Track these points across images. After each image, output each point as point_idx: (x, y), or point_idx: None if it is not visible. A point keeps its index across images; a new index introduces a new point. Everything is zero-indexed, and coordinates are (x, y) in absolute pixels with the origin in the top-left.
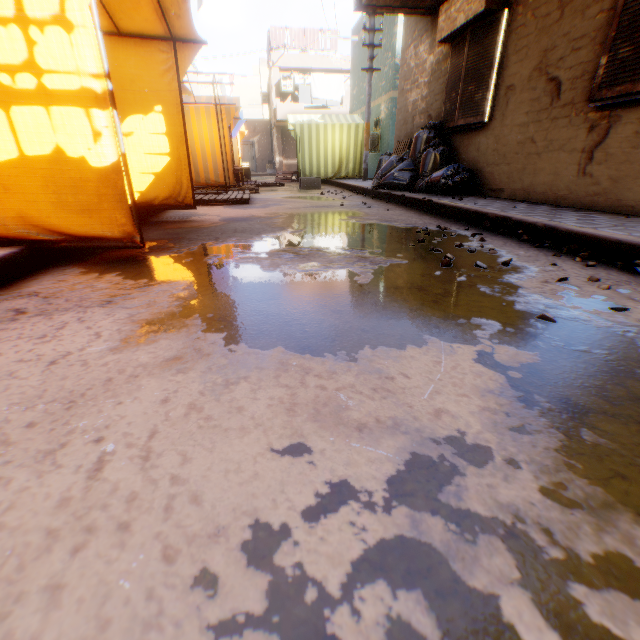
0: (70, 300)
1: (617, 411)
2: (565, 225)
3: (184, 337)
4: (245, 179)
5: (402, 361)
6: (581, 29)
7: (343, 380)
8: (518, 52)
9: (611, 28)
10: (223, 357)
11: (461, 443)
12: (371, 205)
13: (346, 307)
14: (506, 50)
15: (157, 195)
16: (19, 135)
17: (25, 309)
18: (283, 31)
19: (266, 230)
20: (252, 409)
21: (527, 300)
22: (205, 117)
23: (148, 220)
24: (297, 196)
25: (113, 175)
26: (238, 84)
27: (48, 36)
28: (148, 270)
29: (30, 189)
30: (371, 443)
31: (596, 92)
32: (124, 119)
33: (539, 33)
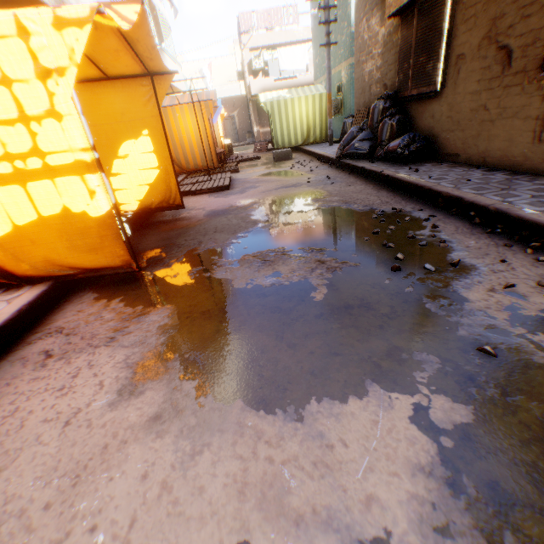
0: (84, 337)
1: None
2: (517, 209)
3: (165, 386)
4: (228, 156)
5: (343, 420)
6: None
7: (289, 449)
8: (466, 21)
9: None
10: (193, 415)
11: None
12: (334, 179)
13: (300, 339)
14: (454, 20)
15: (153, 201)
16: (36, 202)
17: (52, 351)
18: (250, 15)
19: (241, 227)
20: (211, 489)
21: (470, 321)
22: (188, 114)
23: (148, 221)
24: (271, 172)
25: (109, 220)
26: (217, 65)
27: (45, 126)
28: (144, 292)
29: (50, 240)
30: (305, 543)
31: None
32: (120, 145)
33: (486, 2)
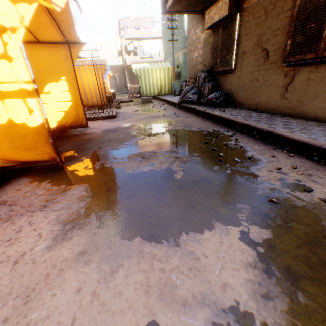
0: (24, 206)
1: (314, 275)
2: (277, 130)
3: (87, 233)
4: (113, 99)
5: (203, 243)
6: (277, 25)
7: (173, 262)
8: (246, 35)
9: (291, 26)
10: (108, 248)
11: (238, 310)
12: (179, 114)
13: (171, 200)
14: (240, 34)
15: (67, 122)
16: None
17: None
18: (126, 19)
19: (126, 139)
20: (126, 292)
21: (262, 186)
22: (89, 71)
23: (63, 135)
24: (140, 109)
25: (41, 129)
26: (105, 46)
27: None
28: (65, 177)
29: None
30: (191, 315)
31: (286, 58)
32: (45, 85)
33: (256, 26)
